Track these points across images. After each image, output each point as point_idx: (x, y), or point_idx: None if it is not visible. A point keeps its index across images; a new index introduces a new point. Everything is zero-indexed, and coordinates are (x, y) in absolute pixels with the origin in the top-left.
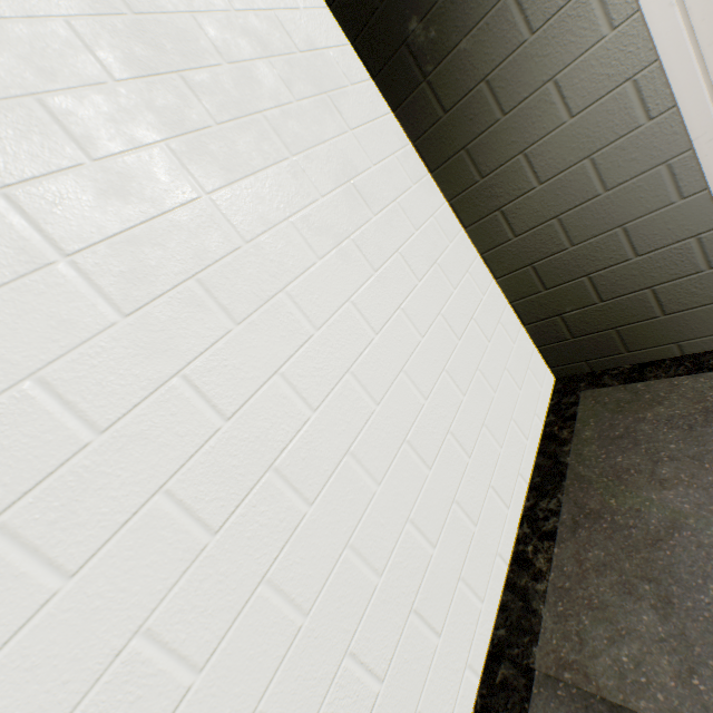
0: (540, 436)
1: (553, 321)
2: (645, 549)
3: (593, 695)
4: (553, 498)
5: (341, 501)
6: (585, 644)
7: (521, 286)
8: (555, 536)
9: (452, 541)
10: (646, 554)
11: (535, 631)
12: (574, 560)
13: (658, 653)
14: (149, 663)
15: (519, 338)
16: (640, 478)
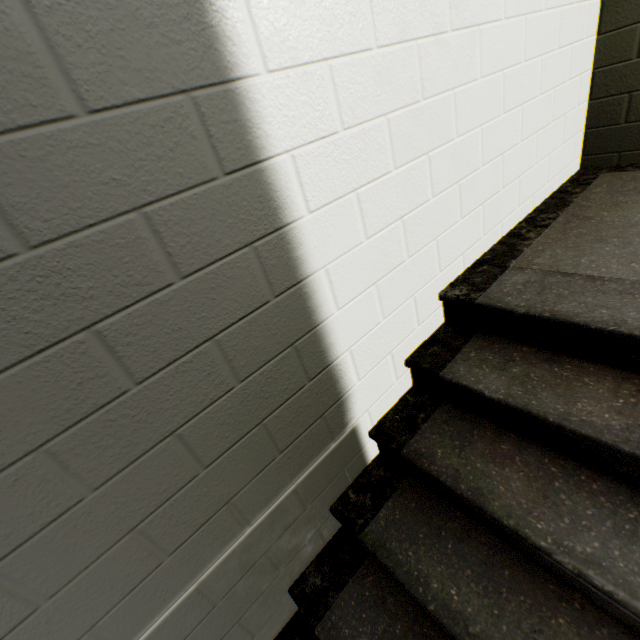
0: (553, 192)
1: (619, 99)
2: (622, 229)
3: (552, 271)
4: (553, 214)
5: (462, 56)
6: (554, 258)
7: (617, 50)
8: (548, 226)
9: (490, 178)
10: (622, 230)
11: (515, 256)
12: (560, 234)
13: (610, 259)
14: (362, 2)
15: (581, 107)
16: (634, 205)
